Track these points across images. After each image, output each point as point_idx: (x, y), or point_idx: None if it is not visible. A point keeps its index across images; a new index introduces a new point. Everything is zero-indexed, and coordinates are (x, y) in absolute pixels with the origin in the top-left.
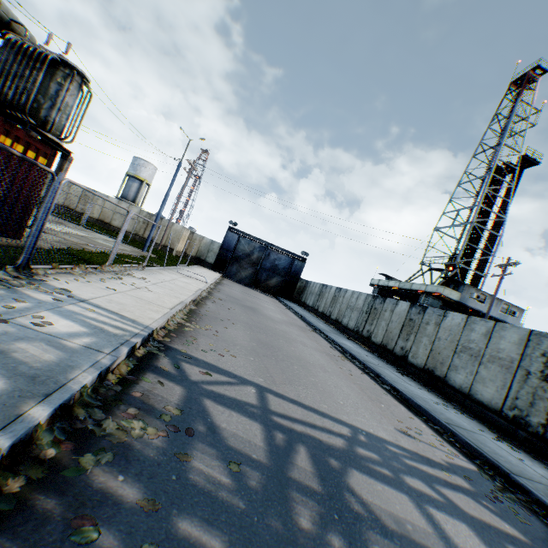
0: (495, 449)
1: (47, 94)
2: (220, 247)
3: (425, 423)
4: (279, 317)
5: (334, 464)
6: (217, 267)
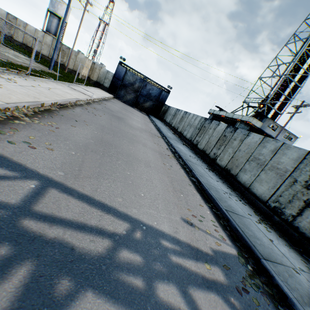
0: (255, 232)
1: None
2: (113, 76)
3: (210, 209)
4: (139, 126)
5: (60, 290)
6: (111, 91)
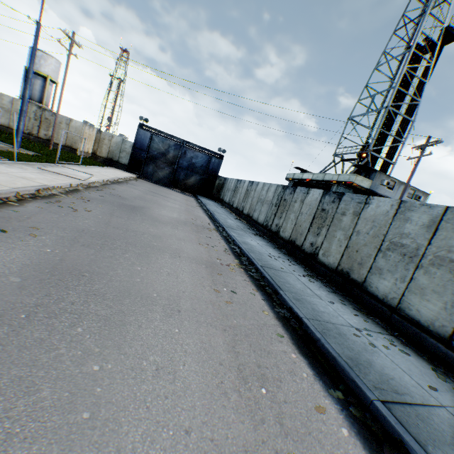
0: None
1: None
2: (132, 146)
3: (346, 413)
4: (174, 216)
5: None
6: (133, 168)
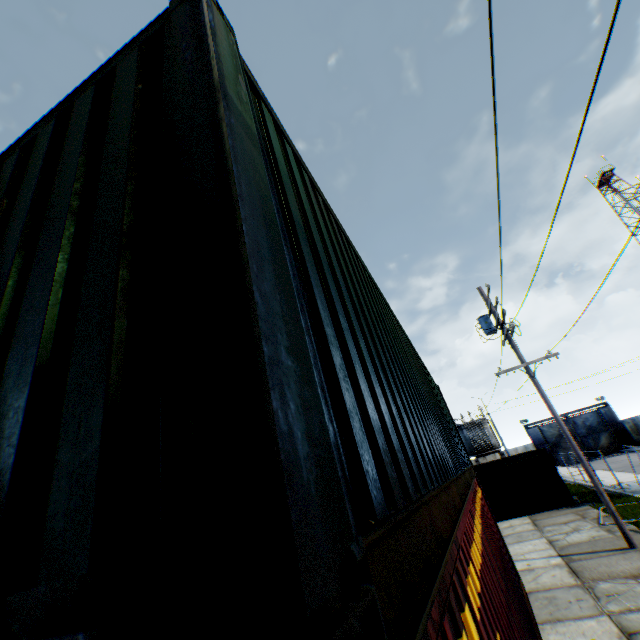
0: None
1: (486, 435)
2: (533, 446)
3: None
4: None
5: None
6: None
